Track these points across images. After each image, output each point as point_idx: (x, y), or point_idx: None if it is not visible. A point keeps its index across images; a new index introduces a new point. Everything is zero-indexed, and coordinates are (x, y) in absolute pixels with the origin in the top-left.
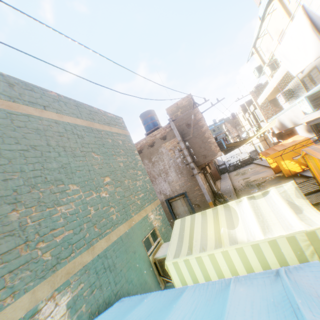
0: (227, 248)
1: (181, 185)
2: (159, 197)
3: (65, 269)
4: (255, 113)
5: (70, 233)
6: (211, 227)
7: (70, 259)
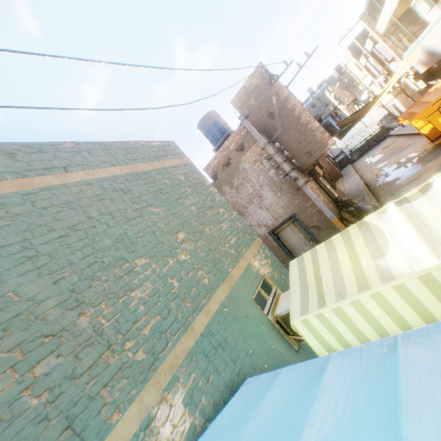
0: (378, 289)
1: (285, 207)
2: (259, 231)
3: (167, 364)
4: (376, 51)
5: (157, 319)
6: (345, 262)
7: (169, 350)
